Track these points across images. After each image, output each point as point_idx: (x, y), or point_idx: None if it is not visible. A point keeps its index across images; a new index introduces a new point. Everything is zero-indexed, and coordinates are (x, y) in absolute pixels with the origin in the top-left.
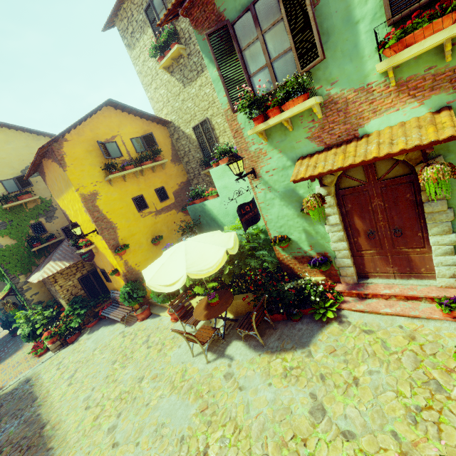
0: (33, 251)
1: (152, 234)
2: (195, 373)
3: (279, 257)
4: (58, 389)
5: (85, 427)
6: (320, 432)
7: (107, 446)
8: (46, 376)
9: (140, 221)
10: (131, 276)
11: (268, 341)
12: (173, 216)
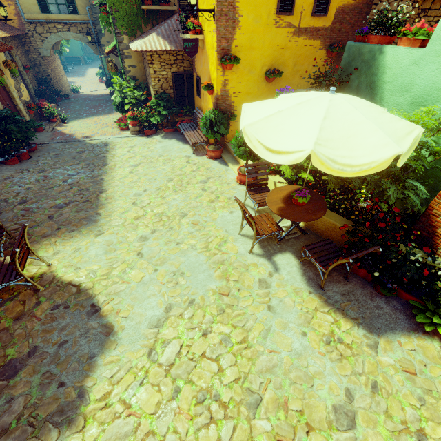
0: (142, 9)
1: (271, 62)
2: (233, 252)
3: (434, 208)
4: (122, 169)
5: (126, 219)
6: (334, 440)
7: (134, 250)
8: (119, 151)
9: (269, 30)
10: (222, 103)
11: (328, 286)
12: (312, 50)
